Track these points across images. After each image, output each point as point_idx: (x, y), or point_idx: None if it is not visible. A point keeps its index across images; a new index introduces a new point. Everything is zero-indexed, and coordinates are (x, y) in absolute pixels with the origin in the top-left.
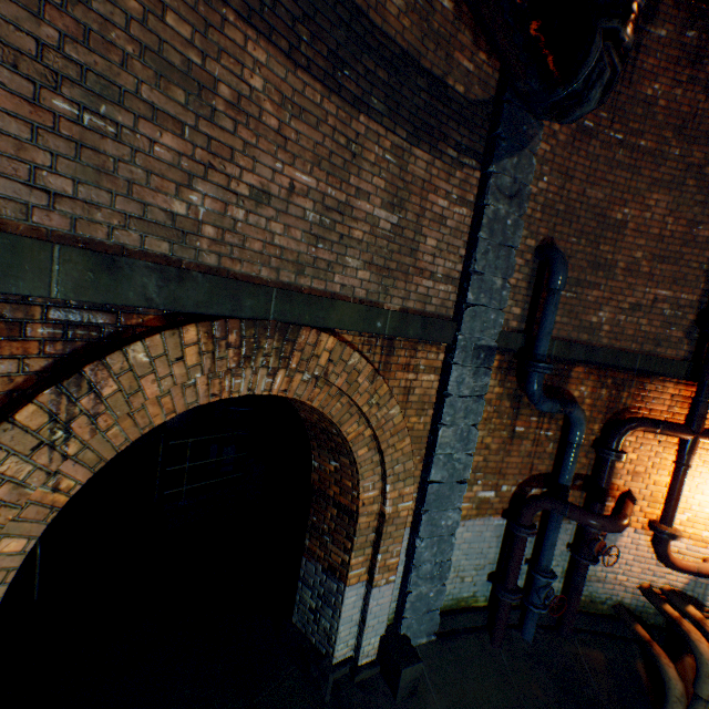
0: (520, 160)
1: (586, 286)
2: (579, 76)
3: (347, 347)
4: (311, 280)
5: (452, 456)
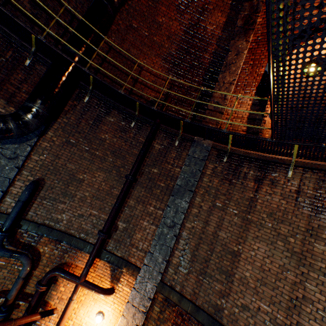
0: (20, 146)
1: (59, 201)
2: None
3: None
4: None
5: None
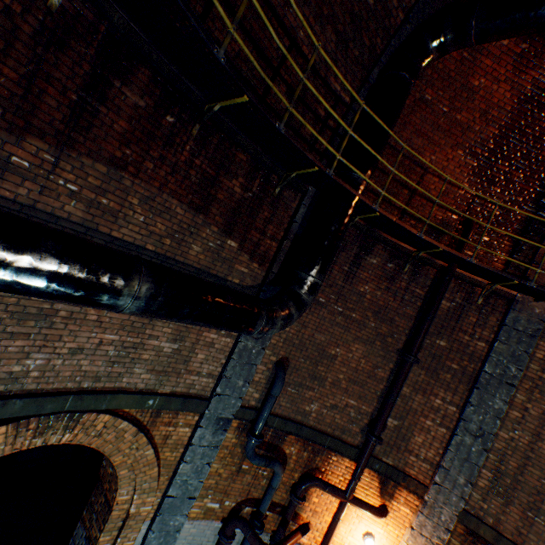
0: None
1: (306, 387)
2: (253, 332)
3: (120, 418)
4: (105, 383)
5: (187, 481)
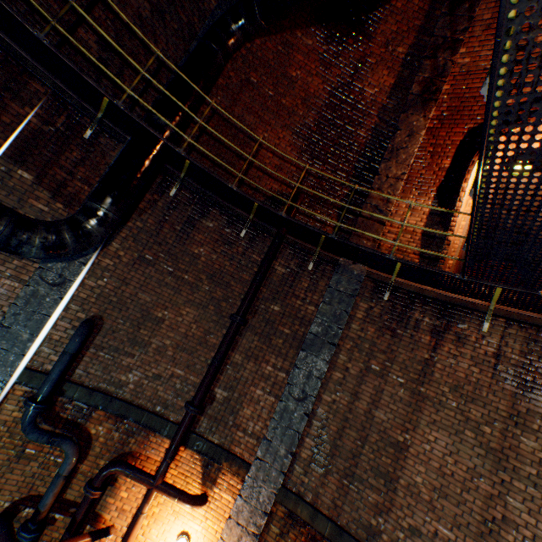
0: (70, 265)
1: (124, 353)
2: None
3: None
4: None
5: None
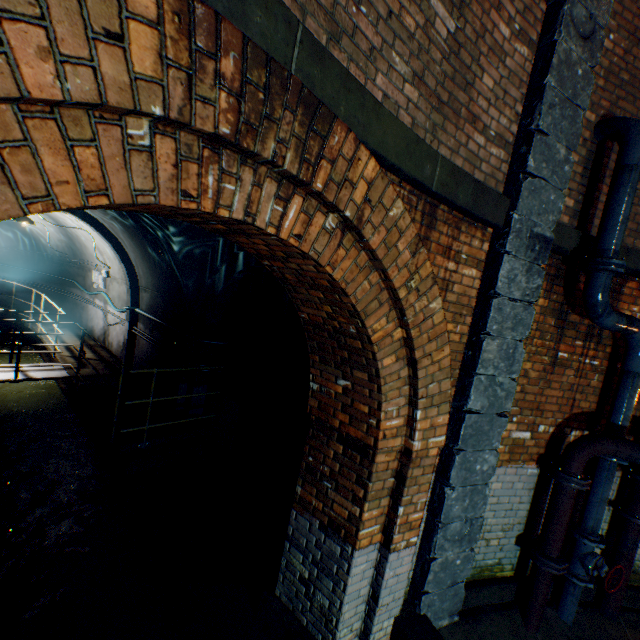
0: None
1: None
2: None
3: (389, 186)
4: (347, 63)
5: (494, 379)
